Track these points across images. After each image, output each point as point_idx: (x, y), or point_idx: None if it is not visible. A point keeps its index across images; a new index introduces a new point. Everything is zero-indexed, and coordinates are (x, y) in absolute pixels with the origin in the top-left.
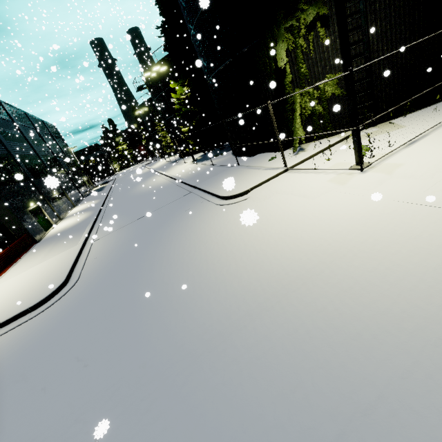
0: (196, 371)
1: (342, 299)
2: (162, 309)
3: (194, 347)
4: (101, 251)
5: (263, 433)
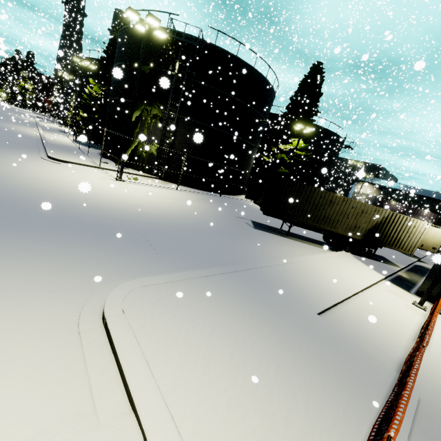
0: None
1: (31, 183)
2: None
3: None
4: None
5: None
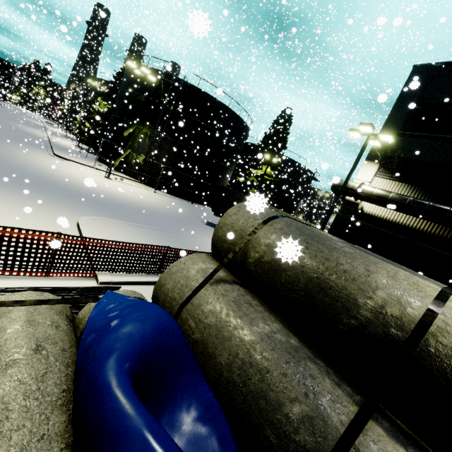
0: None
1: (42, 168)
2: None
3: None
4: None
5: None
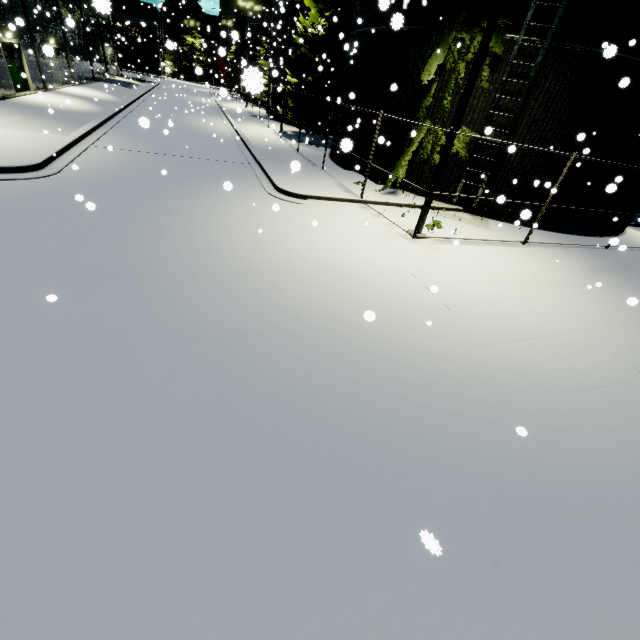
0: (156, 282)
1: (300, 294)
2: (149, 239)
3: (164, 270)
4: (100, 161)
5: (185, 320)
